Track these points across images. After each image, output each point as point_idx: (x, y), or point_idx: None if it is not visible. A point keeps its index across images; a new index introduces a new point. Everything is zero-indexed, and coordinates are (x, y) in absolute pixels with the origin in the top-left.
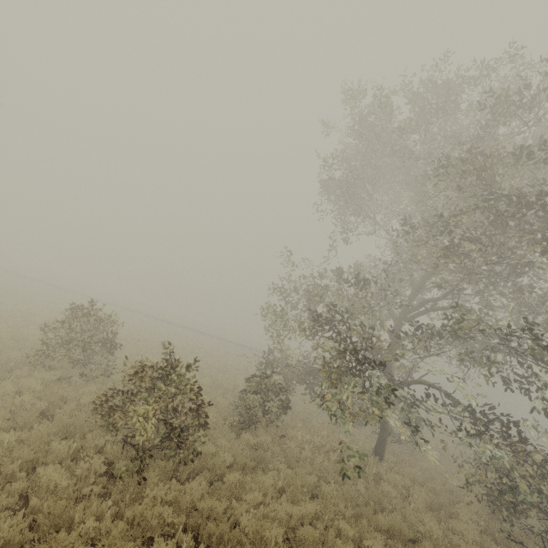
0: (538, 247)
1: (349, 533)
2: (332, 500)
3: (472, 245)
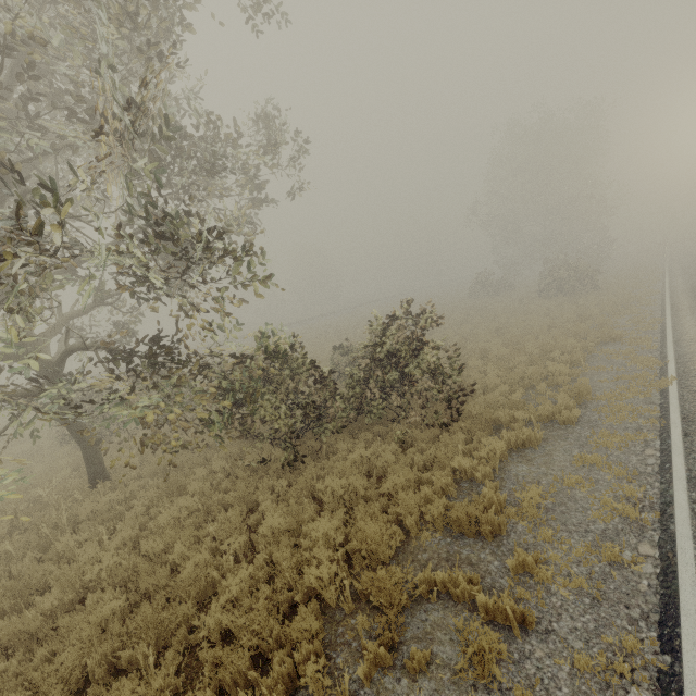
0: None
1: None
2: None
3: None
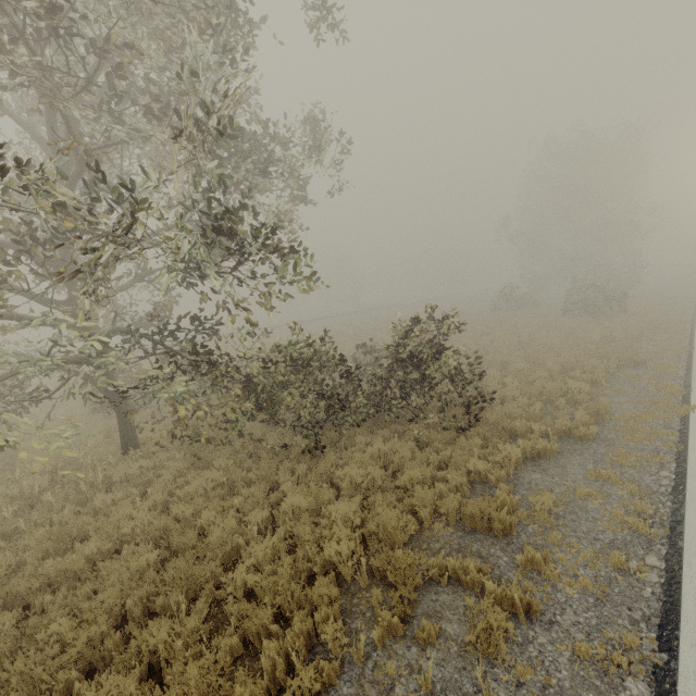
0: None
1: None
2: None
3: None
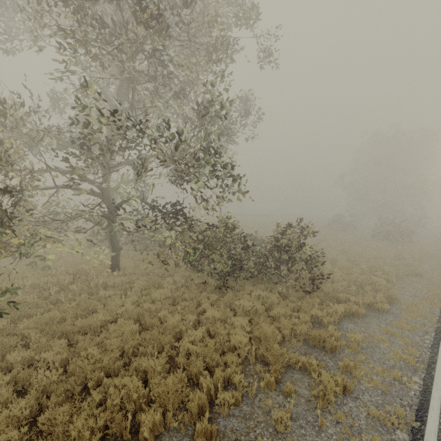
0: (128, 10)
1: (17, 360)
2: (5, 339)
3: (76, 16)
